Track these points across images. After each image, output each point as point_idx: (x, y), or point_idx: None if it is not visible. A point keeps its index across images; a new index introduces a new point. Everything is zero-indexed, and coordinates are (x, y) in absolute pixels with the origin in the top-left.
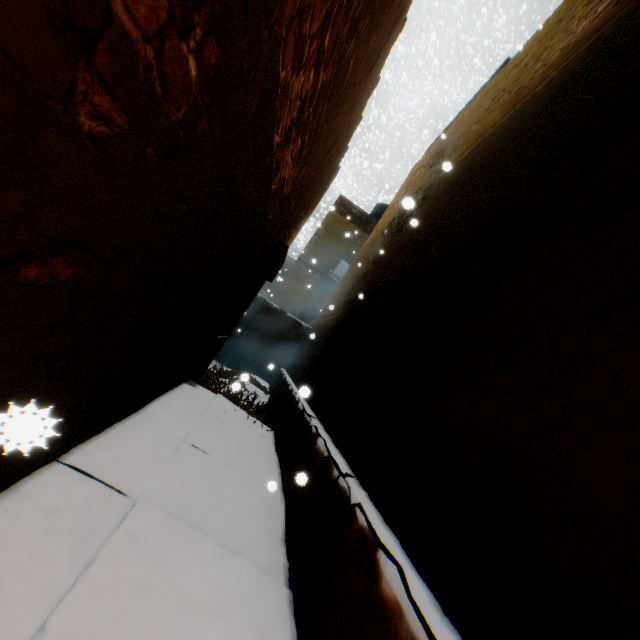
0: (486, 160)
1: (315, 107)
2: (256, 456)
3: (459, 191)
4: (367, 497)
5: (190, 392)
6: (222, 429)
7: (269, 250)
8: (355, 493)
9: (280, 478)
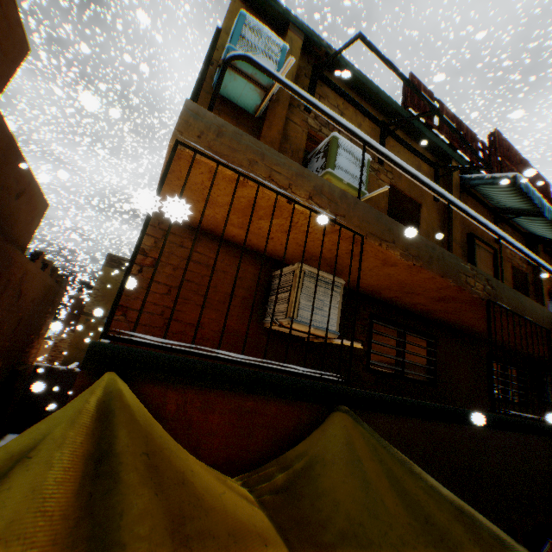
0: None
1: None
2: None
3: None
4: None
5: None
6: None
7: None
8: None
9: None
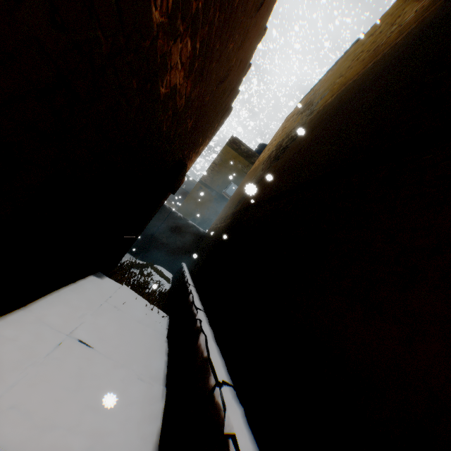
0: (352, 98)
1: (205, 5)
2: (146, 345)
3: (329, 124)
4: (243, 416)
5: (95, 284)
6: (117, 319)
7: (169, 165)
8: (230, 416)
9: (166, 367)
